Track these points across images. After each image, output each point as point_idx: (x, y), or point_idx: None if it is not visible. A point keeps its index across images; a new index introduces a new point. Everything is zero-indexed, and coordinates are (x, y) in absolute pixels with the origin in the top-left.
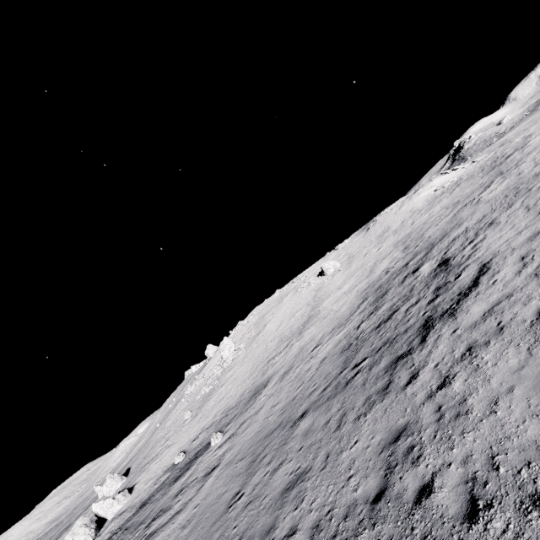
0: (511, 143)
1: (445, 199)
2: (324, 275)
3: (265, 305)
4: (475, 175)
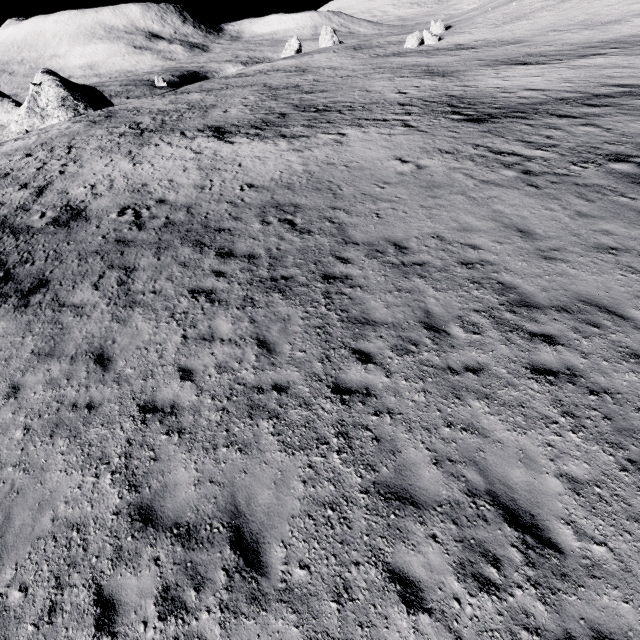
0: None
1: None
2: None
3: None
4: None
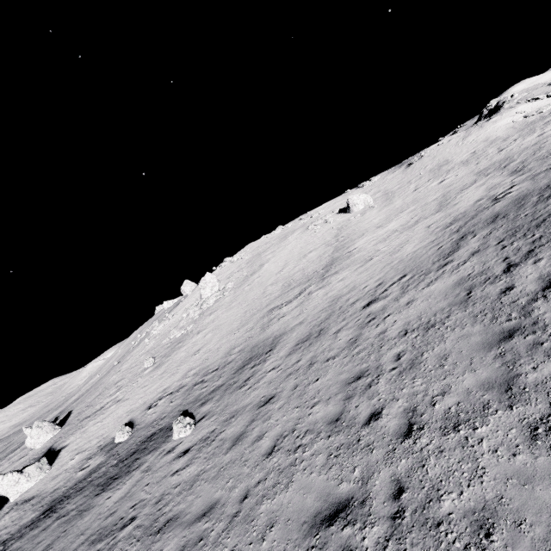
0: None
1: None
2: (348, 212)
3: (262, 241)
4: None
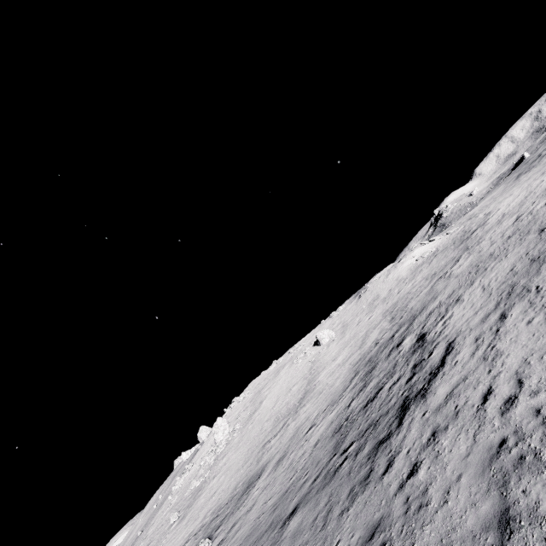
0: (476, 218)
1: (424, 269)
2: (319, 345)
3: (261, 378)
4: (448, 247)
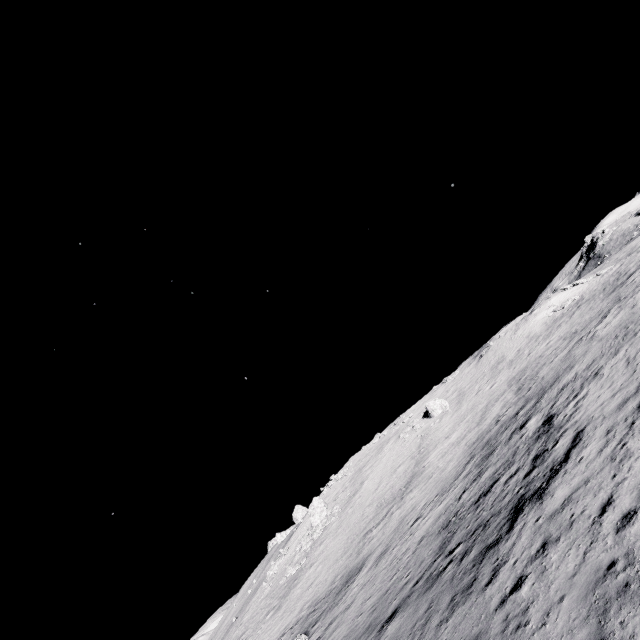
0: (637, 253)
1: (563, 325)
2: (430, 417)
3: (362, 453)
4: (596, 295)
